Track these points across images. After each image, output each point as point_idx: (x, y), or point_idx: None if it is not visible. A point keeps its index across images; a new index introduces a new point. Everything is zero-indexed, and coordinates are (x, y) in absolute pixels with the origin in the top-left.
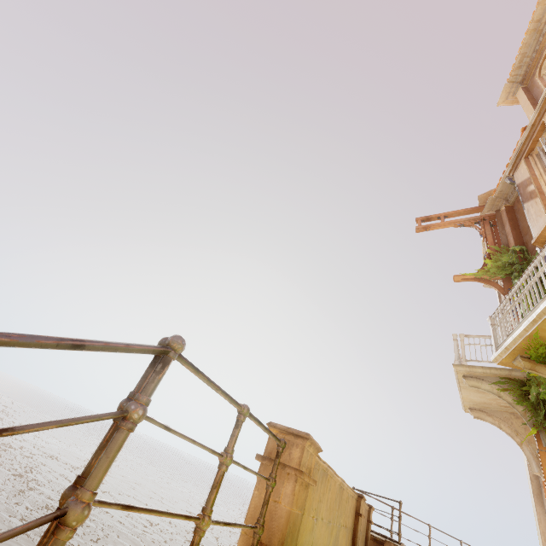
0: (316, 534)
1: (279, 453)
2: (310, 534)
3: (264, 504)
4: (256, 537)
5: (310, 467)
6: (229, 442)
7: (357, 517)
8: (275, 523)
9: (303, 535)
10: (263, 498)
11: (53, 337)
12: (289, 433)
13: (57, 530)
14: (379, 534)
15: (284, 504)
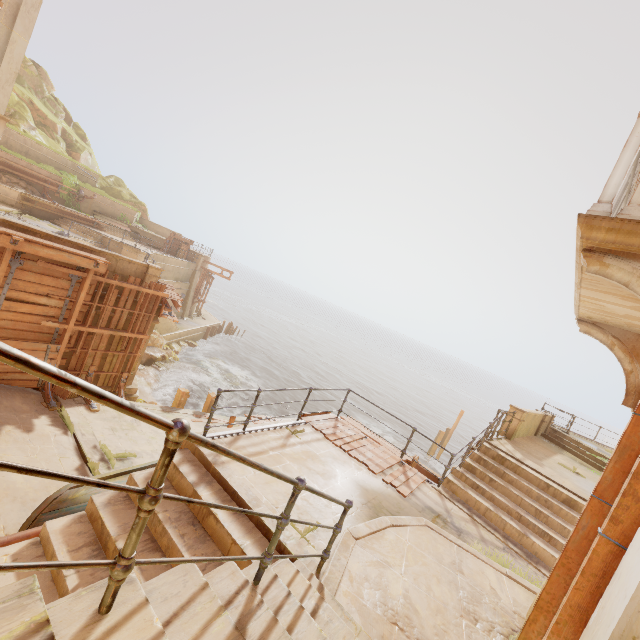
0: (521, 430)
1: (514, 415)
2: (519, 431)
3: (508, 426)
4: (506, 432)
5: (523, 418)
6: (505, 418)
7: (541, 422)
8: (511, 430)
9: (517, 431)
10: (507, 424)
11: (495, 420)
12: (517, 409)
13: (492, 435)
14: (555, 427)
15: (514, 427)
